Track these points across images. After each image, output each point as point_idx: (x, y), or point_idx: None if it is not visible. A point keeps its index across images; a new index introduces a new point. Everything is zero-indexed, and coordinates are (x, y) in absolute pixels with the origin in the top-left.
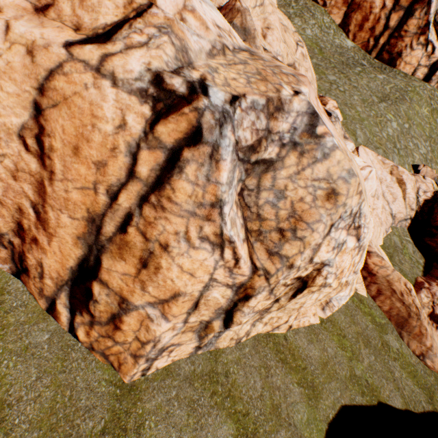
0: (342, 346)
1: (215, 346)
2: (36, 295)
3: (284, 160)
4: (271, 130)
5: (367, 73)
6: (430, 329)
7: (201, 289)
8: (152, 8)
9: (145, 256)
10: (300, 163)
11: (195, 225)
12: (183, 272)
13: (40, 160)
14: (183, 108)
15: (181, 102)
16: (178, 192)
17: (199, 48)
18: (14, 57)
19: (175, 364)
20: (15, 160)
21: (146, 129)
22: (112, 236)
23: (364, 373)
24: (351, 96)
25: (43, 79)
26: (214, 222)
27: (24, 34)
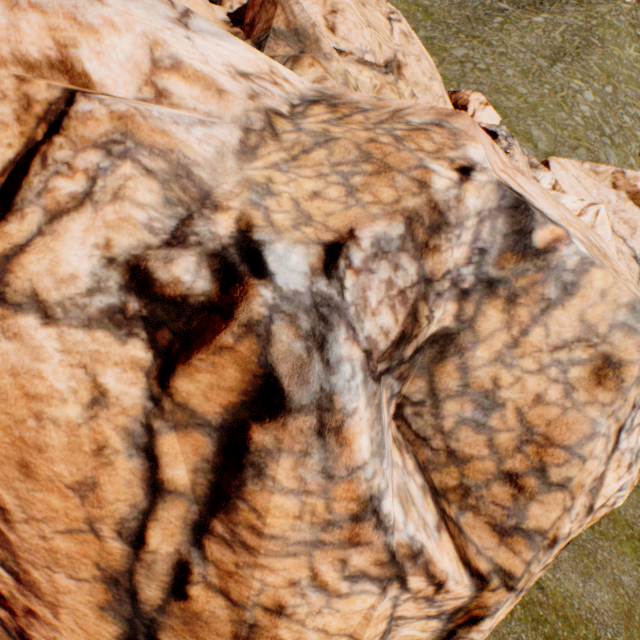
0: None
1: None
2: None
3: (475, 324)
4: (430, 276)
5: (515, 22)
6: None
7: None
8: (76, 102)
9: (242, 633)
10: (514, 319)
11: (328, 560)
12: (330, 636)
13: None
14: (218, 335)
15: (206, 322)
16: (268, 517)
17: (215, 150)
18: None
19: None
20: None
21: (153, 390)
22: (163, 604)
23: None
24: (501, 72)
25: None
26: (369, 545)
27: None
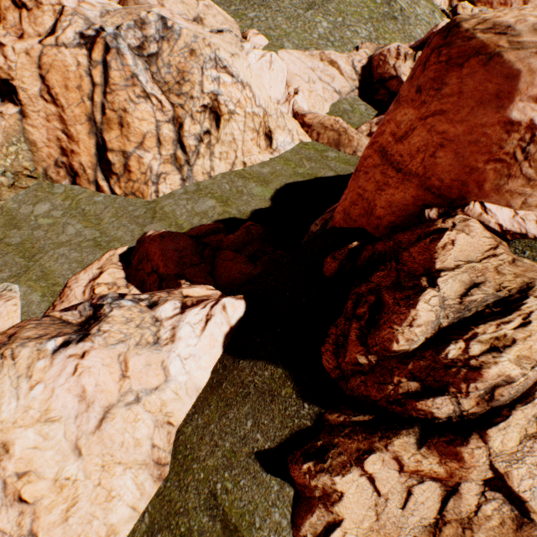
0: (288, 165)
1: (195, 181)
2: (88, 186)
3: (162, 49)
4: (147, 36)
5: None
6: (358, 137)
7: (155, 129)
8: (65, 9)
9: (120, 121)
10: (170, 46)
11: (131, 92)
12: (141, 121)
13: (55, 105)
14: (97, 40)
15: (95, 38)
16: (115, 79)
17: (95, 16)
18: (23, 60)
19: (174, 192)
20: (45, 111)
21: (89, 61)
22: (102, 121)
23: (306, 171)
24: (274, 20)
25: (38, 62)
26: (138, 86)
27: (22, 48)
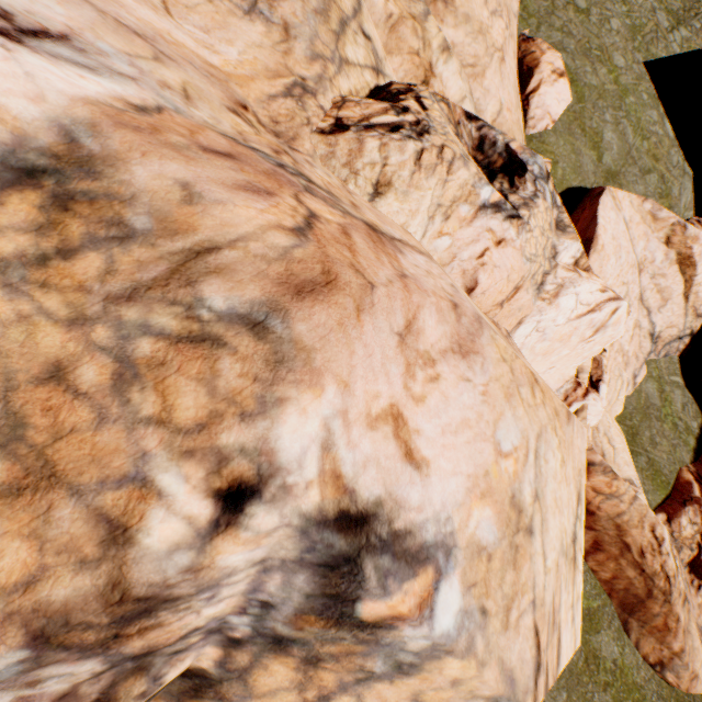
0: None
1: None
2: None
3: (249, 676)
4: (148, 648)
5: None
6: (685, 613)
7: None
8: None
9: None
10: (312, 681)
11: None
12: None
13: None
14: None
15: None
16: None
17: None
18: None
19: None
20: None
21: None
22: None
23: None
24: (604, 20)
25: None
26: None
27: None
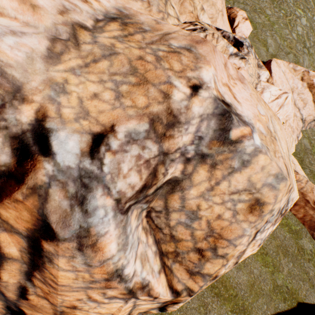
0: (265, 263)
1: None
2: None
3: (192, 177)
4: (167, 151)
5: None
6: None
7: (127, 312)
8: None
9: (58, 313)
10: (213, 176)
11: (96, 292)
12: (102, 314)
13: None
14: (13, 193)
15: (5, 184)
16: (58, 278)
17: (26, 55)
18: None
19: None
20: None
21: None
22: (18, 299)
23: (284, 280)
24: None
25: None
26: (116, 288)
27: None
